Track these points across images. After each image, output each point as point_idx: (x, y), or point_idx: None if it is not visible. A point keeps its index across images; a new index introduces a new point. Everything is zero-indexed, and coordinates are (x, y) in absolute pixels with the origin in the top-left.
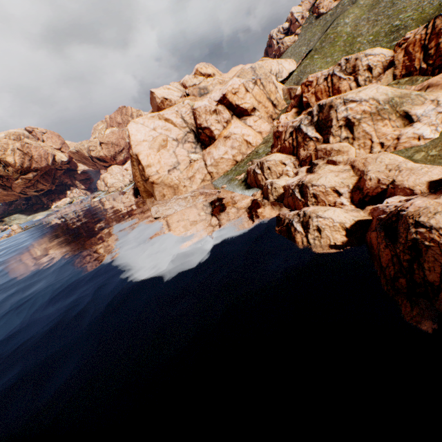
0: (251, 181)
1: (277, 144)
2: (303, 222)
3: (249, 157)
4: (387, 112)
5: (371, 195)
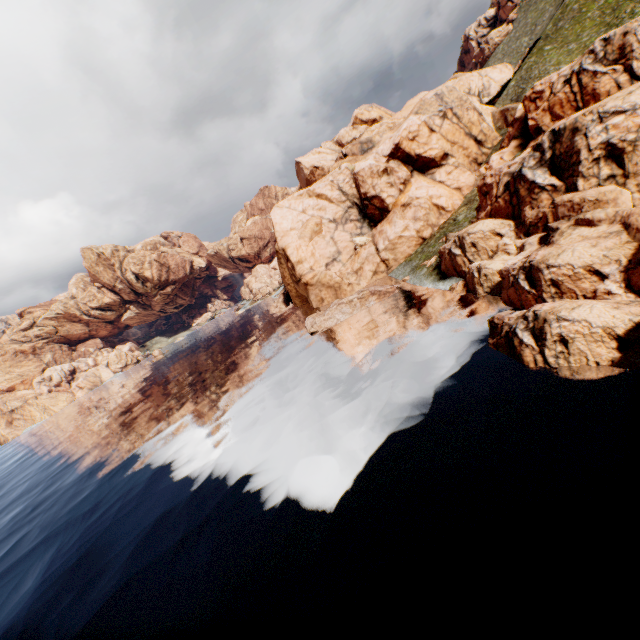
0: (446, 268)
1: (485, 205)
2: (534, 328)
3: (443, 229)
4: None
5: None
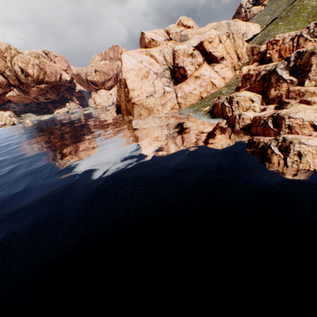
0: (217, 112)
1: (245, 85)
2: (281, 146)
3: (213, 95)
4: None
5: None
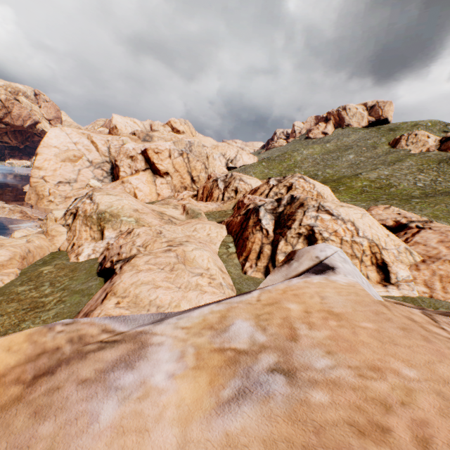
0: None
1: None
2: None
3: None
4: (93, 221)
5: None
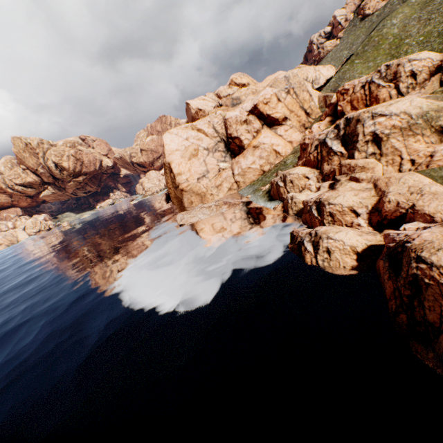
0: (273, 194)
1: (303, 156)
2: (314, 241)
3: (277, 167)
4: (420, 127)
5: (389, 218)
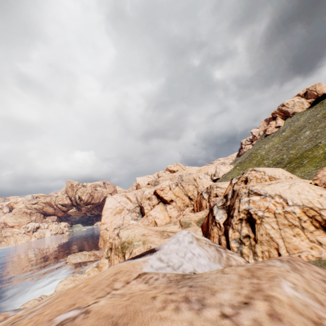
0: None
1: None
2: None
3: None
4: (119, 250)
5: None
